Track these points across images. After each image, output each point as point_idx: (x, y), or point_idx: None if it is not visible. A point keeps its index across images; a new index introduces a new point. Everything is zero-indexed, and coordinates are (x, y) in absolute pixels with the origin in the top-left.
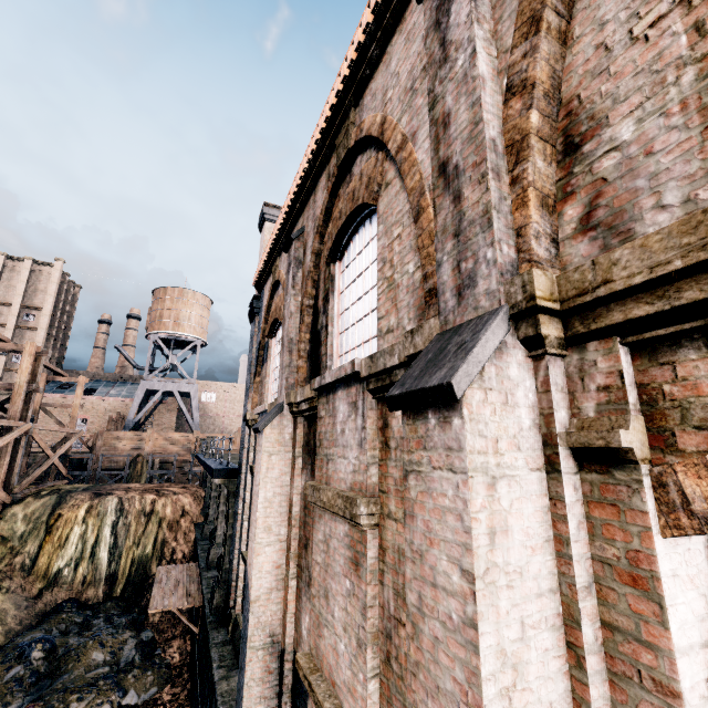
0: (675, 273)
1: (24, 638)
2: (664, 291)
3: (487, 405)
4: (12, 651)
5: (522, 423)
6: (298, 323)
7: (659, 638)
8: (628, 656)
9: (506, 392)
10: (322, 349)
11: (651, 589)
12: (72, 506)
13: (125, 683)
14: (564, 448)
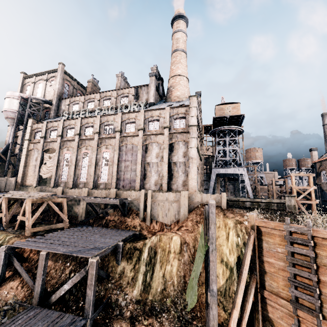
0: None
1: None
2: None
3: None
4: None
5: None
6: None
7: None
8: None
9: None
10: None
11: None
12: None
13: None
14: None
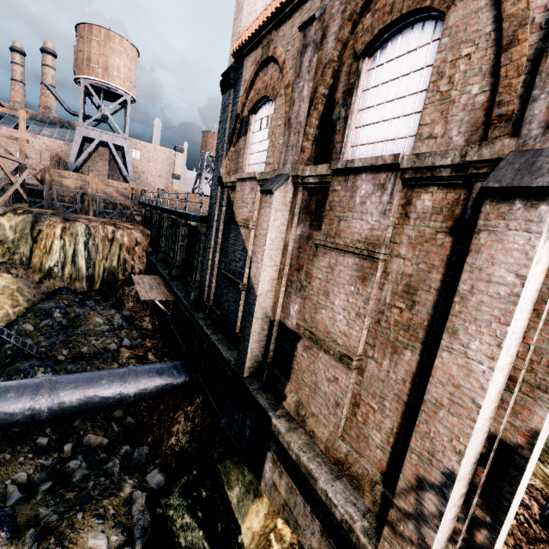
0: None
1: (44, 305)
2: None
3: None
4: (39, 311)
5: None
6: (307, 108)
7: None
8: None
9: None
10: (336, 137)
11: None
12: (48, 225)
13: (121, 335)
14: None
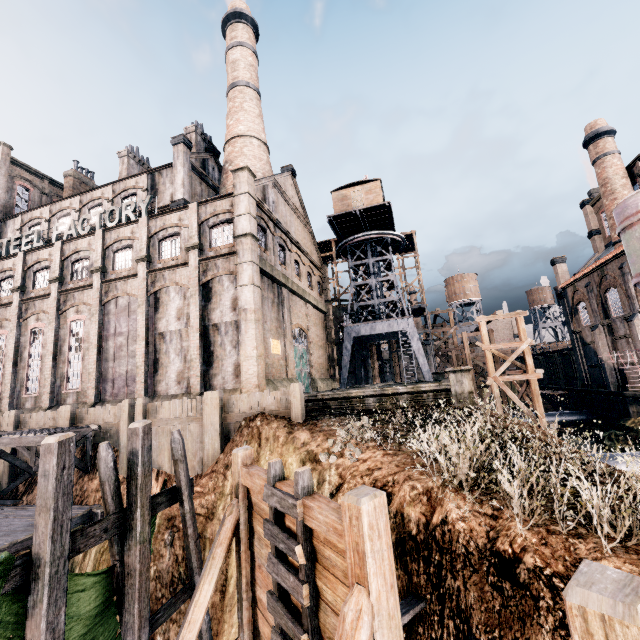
0: None
1: None
2: None
3: (636, 321)
4: None
5: None
6: (596, 306)
7: None
8: None
9: (638, 319)
10: (607, 312)
11: None
12: None
13: None
14: None
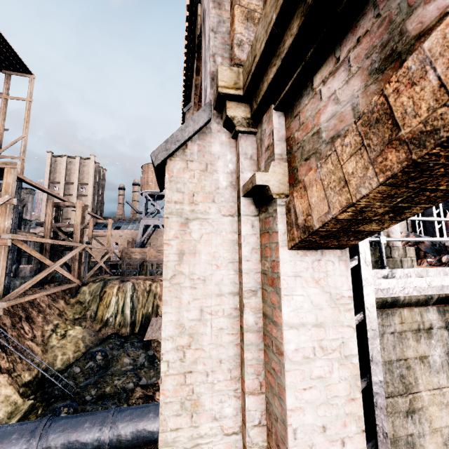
0: (276, 28)
1: (93, 349)
2: (279, 49)
3: (187, 171)
4: (88, 355)
5: (219, 184)
6: None
7: (278, 318)
8: (269, 333)
9: (206, 163)
10: None
11: (277, 285)
12: (110, 287)
13: (140, 374)
14: (246, 198)
